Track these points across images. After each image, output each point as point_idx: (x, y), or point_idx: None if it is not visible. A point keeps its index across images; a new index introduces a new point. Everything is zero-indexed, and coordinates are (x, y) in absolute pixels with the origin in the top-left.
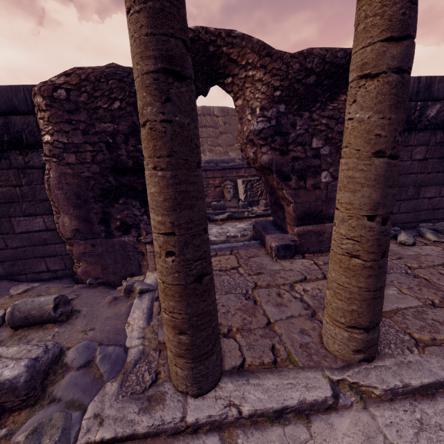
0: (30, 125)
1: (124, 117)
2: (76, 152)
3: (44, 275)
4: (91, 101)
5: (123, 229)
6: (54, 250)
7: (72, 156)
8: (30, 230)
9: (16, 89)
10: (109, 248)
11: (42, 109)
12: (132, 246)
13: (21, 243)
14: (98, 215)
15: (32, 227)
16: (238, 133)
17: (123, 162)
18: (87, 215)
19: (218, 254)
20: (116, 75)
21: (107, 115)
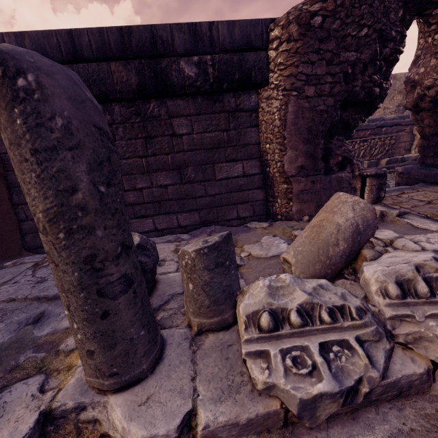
0: (261, 62)
1: (368, 45)
2: (316, 85)
3: (233, 222)
4: (341, 29)
5: (340, 165)
6: (246, 196)
7: (311, 89)
8: (229, 176)
9: (255, 23)
10: (327, 184)
11: (293, 39)
12: (347, 182)
13: (219, 190)
14: (322, 151)
15: (231, 173)
16: (432, 68)
17: (355, 94)
18: (314, 151)
19: (405, 192)
20: (368, 0)
21: (353, 43)
